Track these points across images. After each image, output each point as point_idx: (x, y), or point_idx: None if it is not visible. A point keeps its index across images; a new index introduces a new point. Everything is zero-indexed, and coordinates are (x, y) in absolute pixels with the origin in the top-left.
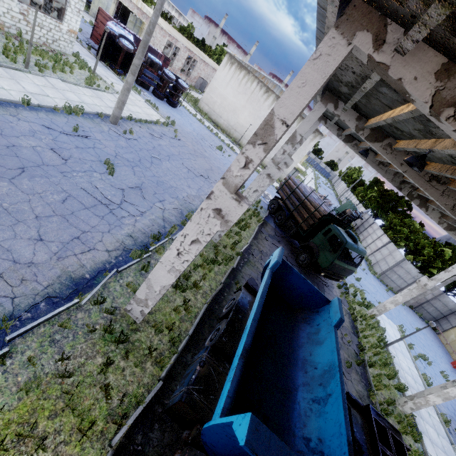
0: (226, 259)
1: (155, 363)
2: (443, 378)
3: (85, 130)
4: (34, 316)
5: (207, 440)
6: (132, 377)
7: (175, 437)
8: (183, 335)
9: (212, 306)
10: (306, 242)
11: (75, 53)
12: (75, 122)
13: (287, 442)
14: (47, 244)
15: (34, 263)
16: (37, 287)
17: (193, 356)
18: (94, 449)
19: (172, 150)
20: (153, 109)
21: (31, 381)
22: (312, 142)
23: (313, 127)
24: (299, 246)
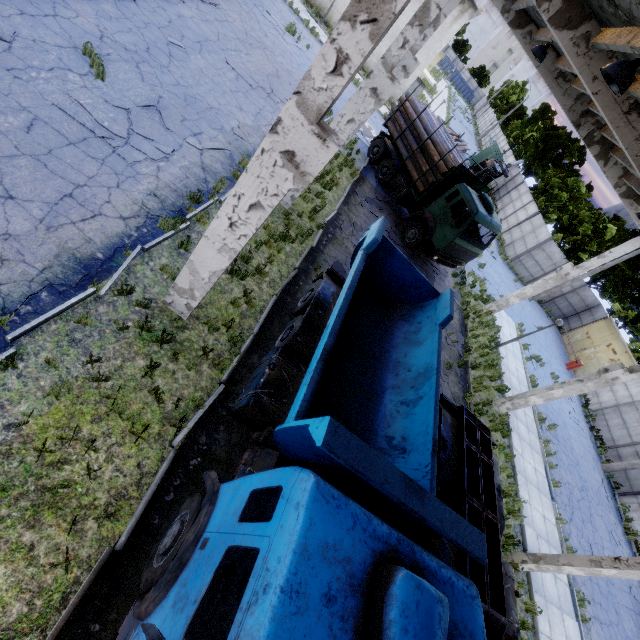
0: (303, 235)
1: (213, 365)
2: (552, 380)
3: None
4: (37, 310)
5: (280, 441)
6: (187, 381)
7: (244, 438)
8: (246, 335)
9: (283, 299)
10: (420, 211)
11: None
12: None
13: (368, 441)
14: (23, 204)
15: (12, 235)
16: (28, 271)
17: (260, 358)
18: (153, 449)
19: (204, 30)
20: None
21: (58, 386)
22: (455, 25)
23: None
24: (409, 217)
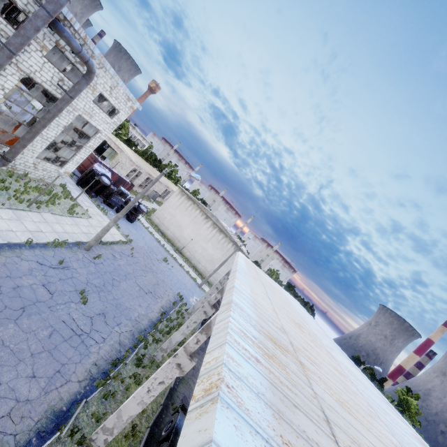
0: None
1: None
2: None
3: (66, 260)
4: None
5: None
6: None
7: None
8: None
9: (153, 430)
10: None
11: (62, 184)
12: (60, 255)
13: None
14: (38, 380)
15: (29, 400)
16: (31, 423)
17: None
18: None
19: (128, 269)
20: (116, 227)
21: None
22: None
23: None
24: None
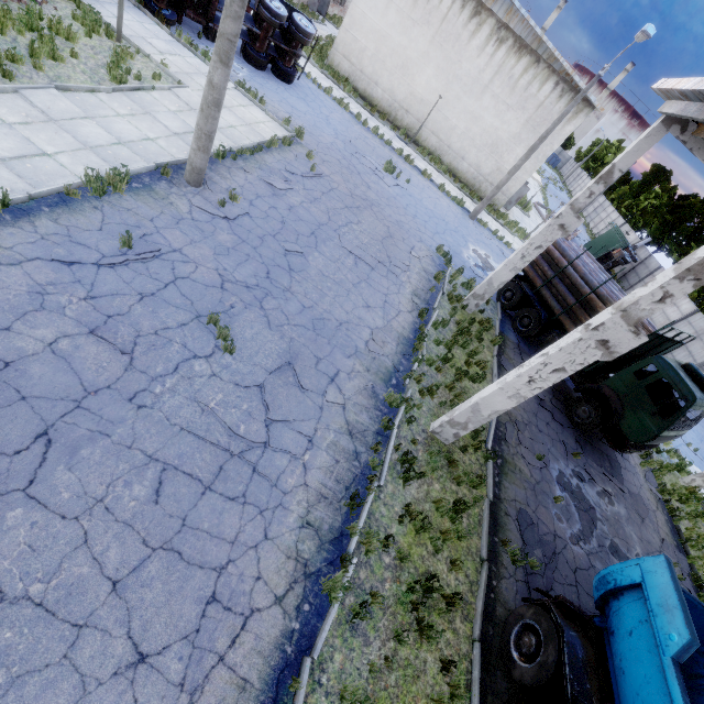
0: (475, 486)
1: None
2: None
3: (145, 230)
4: None
5: None
6: None
7: None
8: None
9: (484, 634)
10: (593, 384)
11: None
12: (119, 219)
13: None
14: (157, 663)
15: None
16: None
17: None
18: None
19: (314, 214)
20: (254, 104)
21: None
22: (568, 126)
23: (646, 141)
24: (576, 390)
